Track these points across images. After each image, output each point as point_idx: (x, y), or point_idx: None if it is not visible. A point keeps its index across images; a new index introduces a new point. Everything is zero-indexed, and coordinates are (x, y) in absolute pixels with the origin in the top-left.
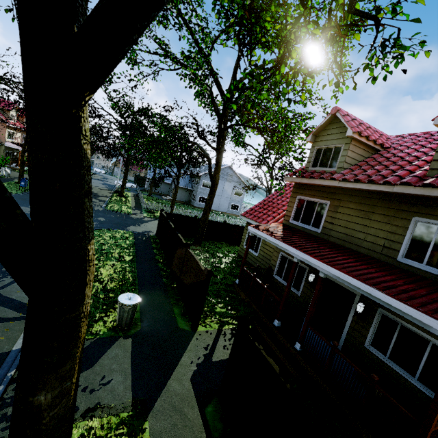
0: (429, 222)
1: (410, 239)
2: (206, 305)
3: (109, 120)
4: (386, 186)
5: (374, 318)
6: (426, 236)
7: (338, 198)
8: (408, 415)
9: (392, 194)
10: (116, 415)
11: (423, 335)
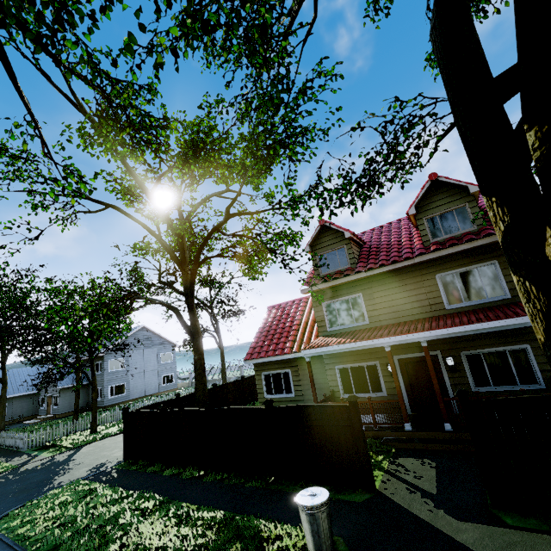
0: (447, 274)
1: (443, 290)
2: None
3: None
4: (408, 261)
5: (463, 363)
6: (451, 283)
7: (368, 287)
8: None
9: (410, 266)
10: None
11: (500, 349)
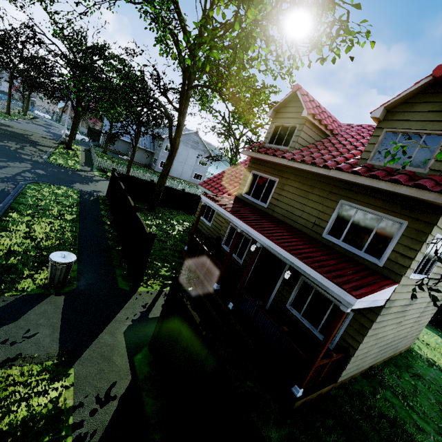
0: (351, 205)
1: (335, 218)
2: (151, 268)
3: (55, 52)
4: (324, 169)
5: (297, 284)
6: (347, 217)
7: (286, 177)
8: (302, 355)
9: (329, 178)
10: (39, 363)
11: (329, 297)
